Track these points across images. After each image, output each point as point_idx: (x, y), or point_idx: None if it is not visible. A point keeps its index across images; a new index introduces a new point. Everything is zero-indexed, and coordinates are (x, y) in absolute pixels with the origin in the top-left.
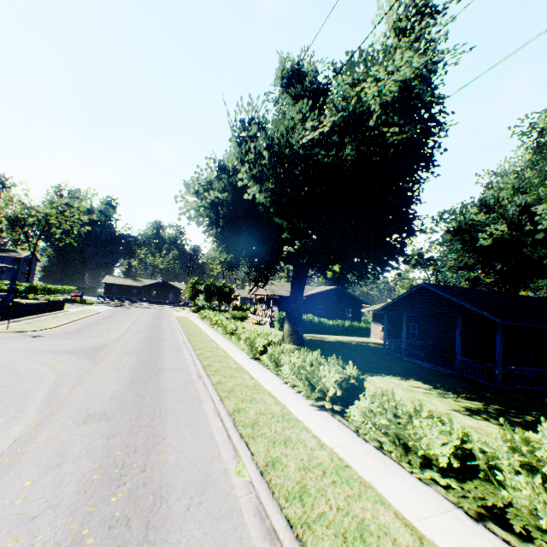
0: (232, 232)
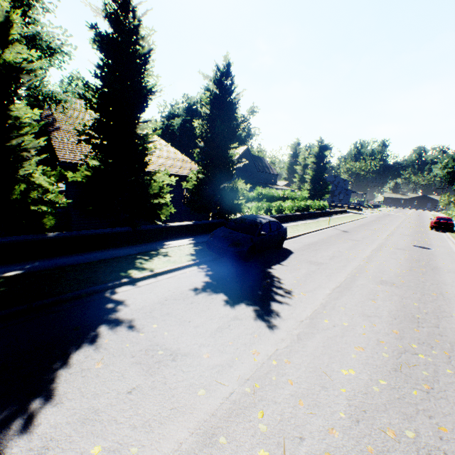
0: (454, 181)
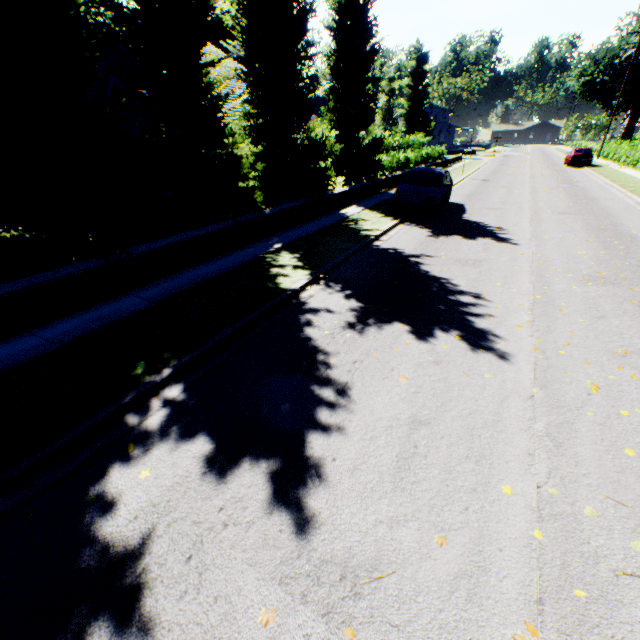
0: (590, 96)
